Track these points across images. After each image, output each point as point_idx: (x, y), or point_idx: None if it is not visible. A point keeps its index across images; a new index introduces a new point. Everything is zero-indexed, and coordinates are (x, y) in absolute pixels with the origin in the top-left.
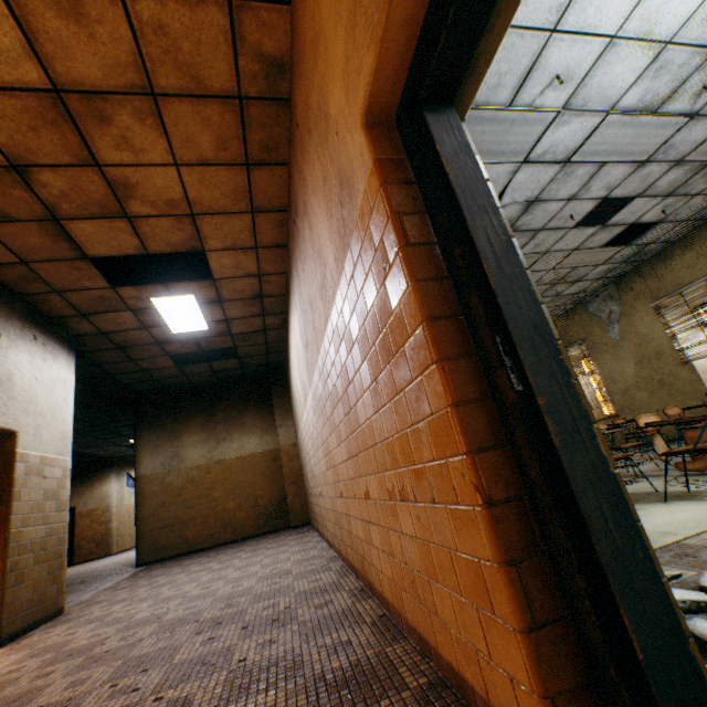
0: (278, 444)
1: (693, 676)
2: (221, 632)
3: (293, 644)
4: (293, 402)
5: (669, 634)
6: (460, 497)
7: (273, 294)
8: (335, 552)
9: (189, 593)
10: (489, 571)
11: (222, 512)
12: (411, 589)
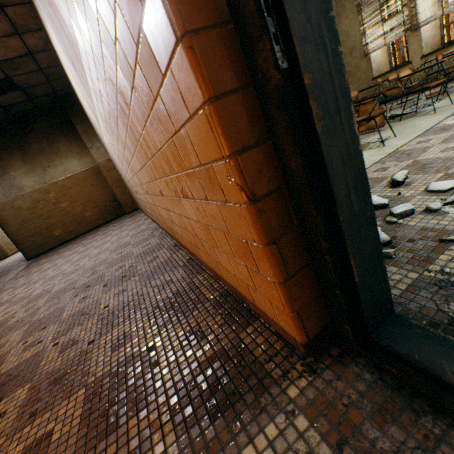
0: (96, 162)
1: (382, 278)
2: (91, 292)
3: (137, 289)
4: (93, 127)
5: (375, 260)
6: (227, 197)
7: (13, 1)
8: (156, 225)
9: (66, 271)
10: (255, 249)
11: (73, 216)
12: (202, 249)
